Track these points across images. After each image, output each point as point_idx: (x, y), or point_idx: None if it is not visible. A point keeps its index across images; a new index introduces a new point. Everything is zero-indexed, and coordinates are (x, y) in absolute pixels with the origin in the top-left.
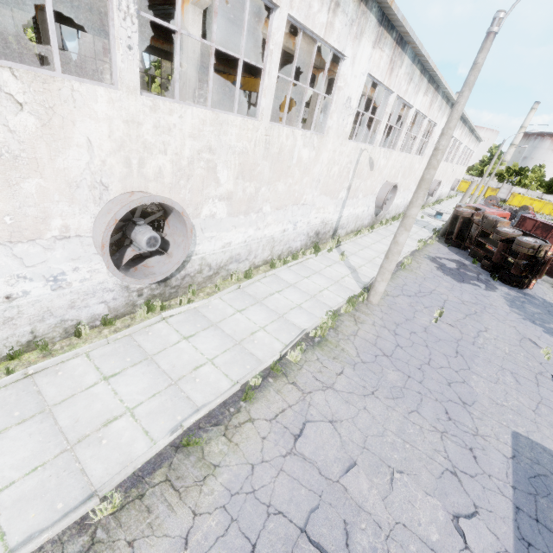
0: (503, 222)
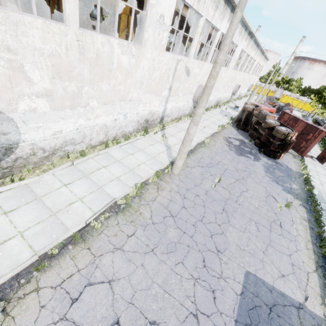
0: (270, 116)
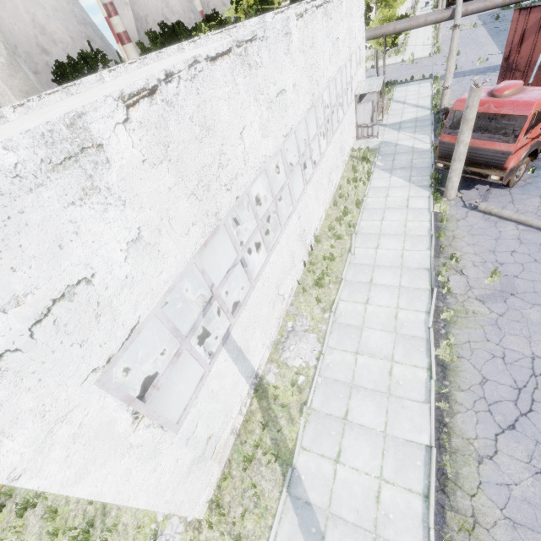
0: None
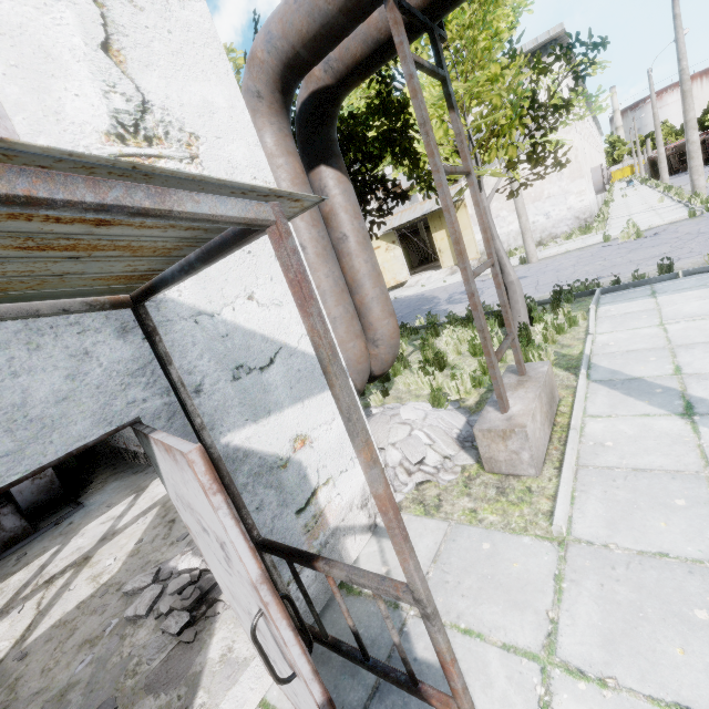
0: None
